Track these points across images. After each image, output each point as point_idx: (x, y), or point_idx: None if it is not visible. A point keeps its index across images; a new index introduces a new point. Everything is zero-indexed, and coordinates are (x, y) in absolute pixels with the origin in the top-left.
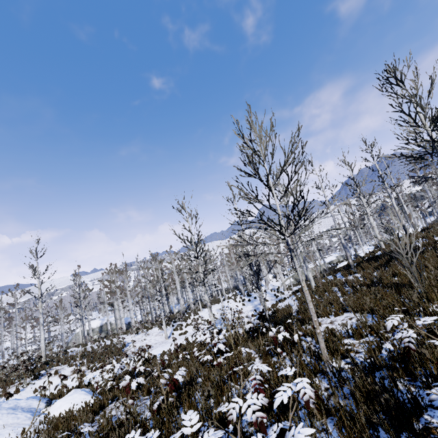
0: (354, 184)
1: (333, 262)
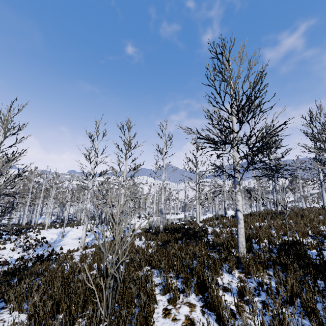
0: (196, 162)
1: (182, 219)
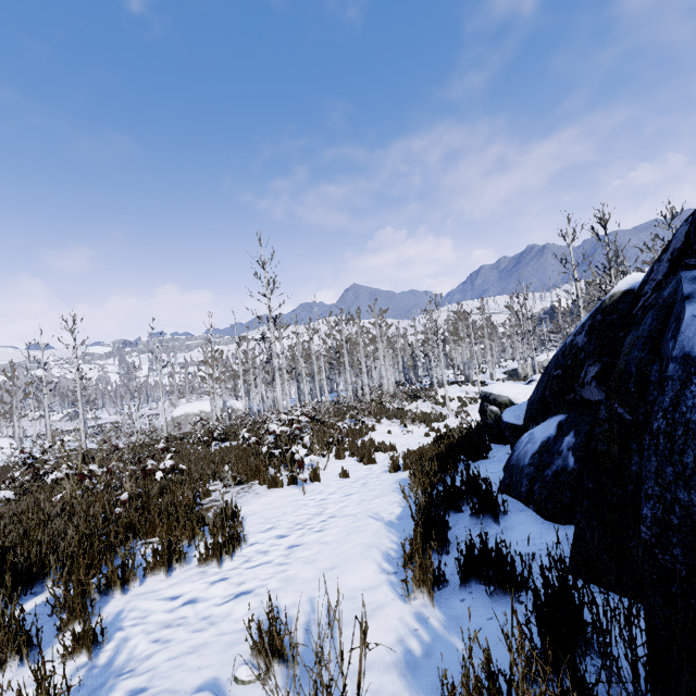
0: None
1: None
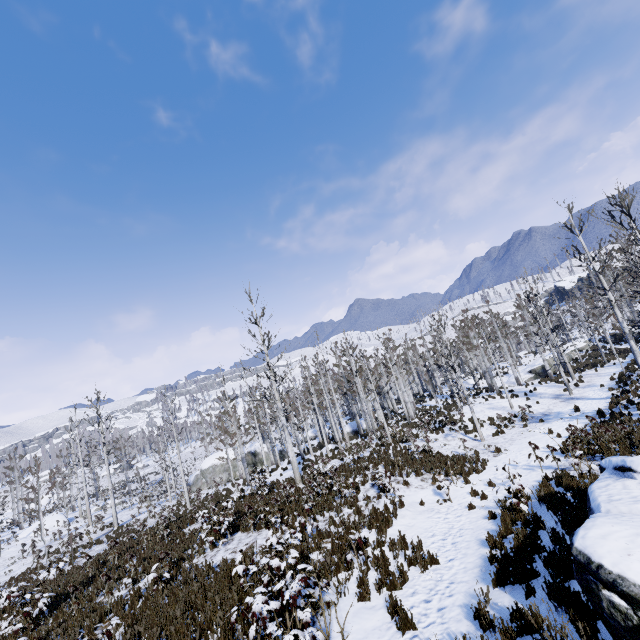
0: None
1: (584, 349)
